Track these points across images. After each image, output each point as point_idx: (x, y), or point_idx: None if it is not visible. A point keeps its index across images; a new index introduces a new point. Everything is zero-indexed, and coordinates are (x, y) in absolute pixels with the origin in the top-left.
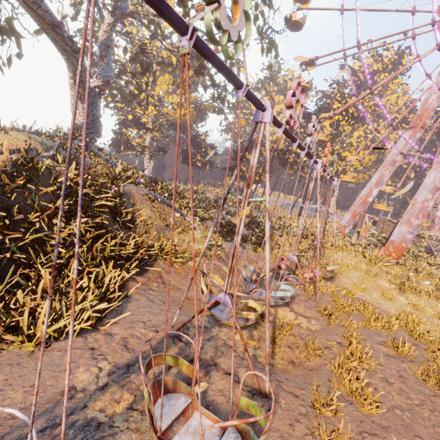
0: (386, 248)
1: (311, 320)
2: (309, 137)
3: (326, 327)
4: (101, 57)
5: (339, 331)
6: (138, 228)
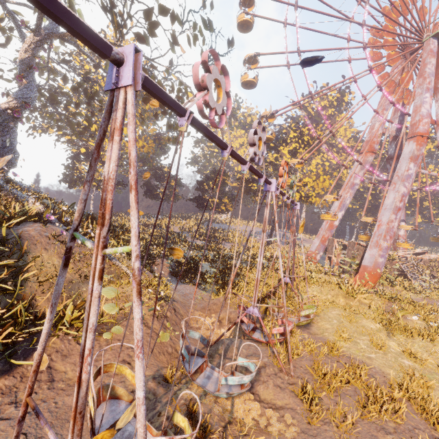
0: (360, 274)
1: (285, 415)
2: (252, 147)
3: (307, 428)
4: (18, 76)
5: (327, 435)
6: (16, 291)
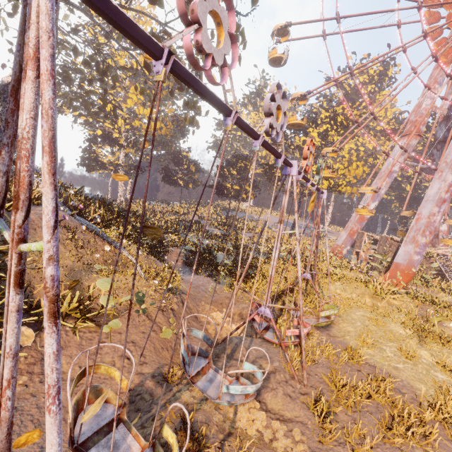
0: (391, 272)
1: (293, 430)
2: (268, 117)
3: (318, 447)
4: None
5: None
6: None
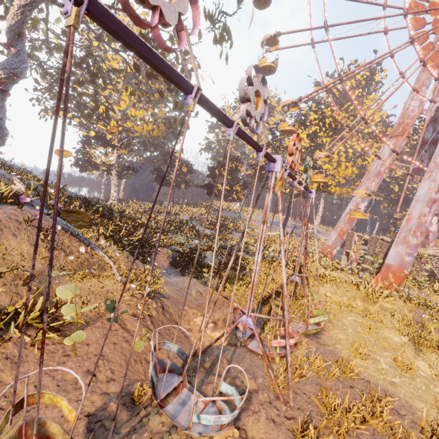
0: (383, 274)
1: None
2: (244, 103)
3: None
4: (5, 44)
5: None
6: None
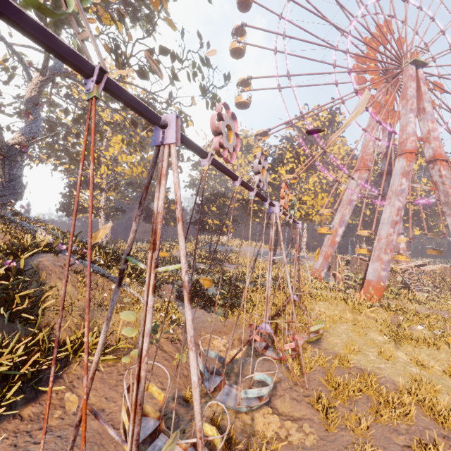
0: (365, 289)
1: (303, 425)
2: (257, 175)
3: (325, 435)
4: (25, 113)
5: (344, 439)
6: (38, 320)
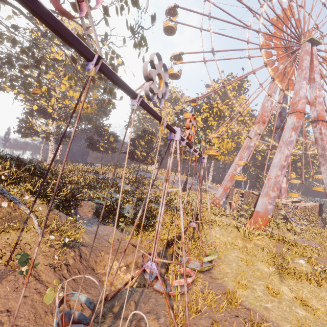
0: (254, 218)
1: None
2: (148, 81)
3: None
4: None
5: None
6: None
